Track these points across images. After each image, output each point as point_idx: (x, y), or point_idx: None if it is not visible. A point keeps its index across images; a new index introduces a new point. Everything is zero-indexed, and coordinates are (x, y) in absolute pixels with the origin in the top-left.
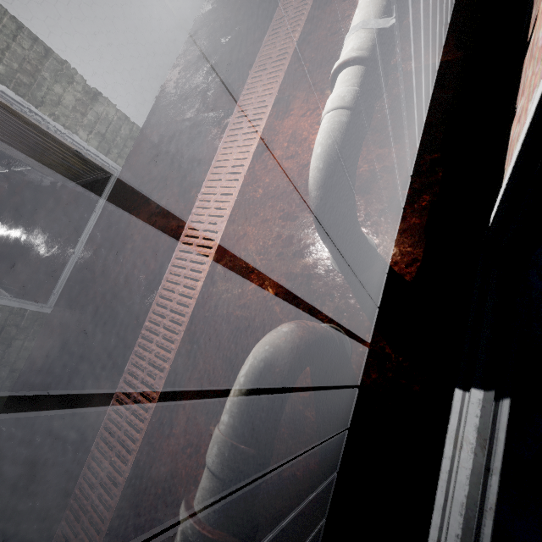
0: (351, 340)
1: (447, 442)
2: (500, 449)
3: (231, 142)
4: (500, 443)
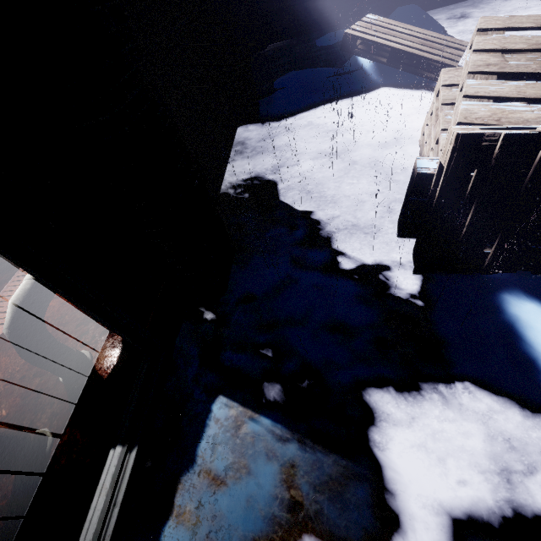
0: (56, 437)
1: (96, 495)
2: (125, 485)
3: (14, 286)
4: (126, 480)
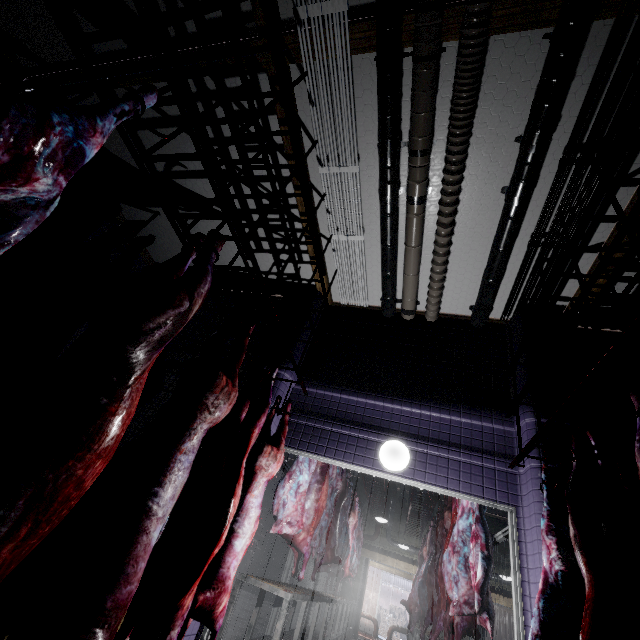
0: None
1: None
2: None
3: None
4: None
